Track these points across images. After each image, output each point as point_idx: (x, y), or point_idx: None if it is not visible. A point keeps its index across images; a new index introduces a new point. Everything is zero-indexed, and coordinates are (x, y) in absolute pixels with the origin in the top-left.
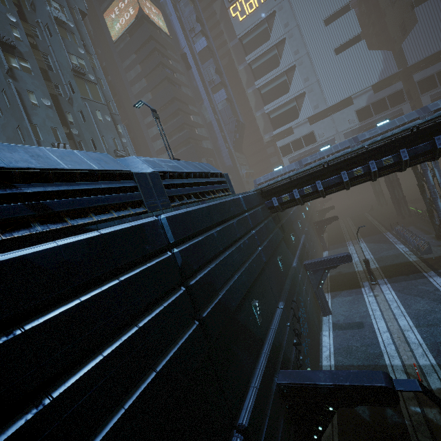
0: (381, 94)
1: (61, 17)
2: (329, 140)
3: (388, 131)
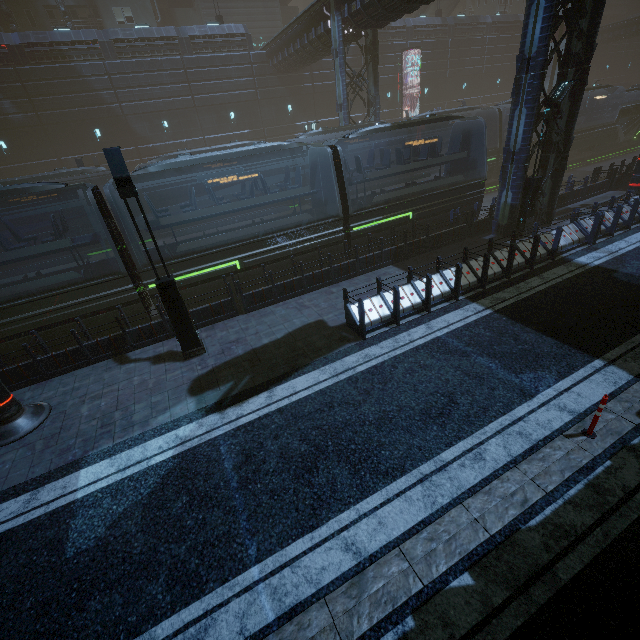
0: None
1: None
2: None
3: None
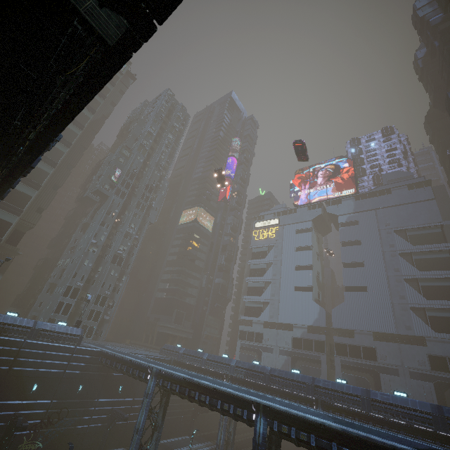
0: (311, 335)
1: (130, 231)
2: (270, 348)
3: (218, 362)
